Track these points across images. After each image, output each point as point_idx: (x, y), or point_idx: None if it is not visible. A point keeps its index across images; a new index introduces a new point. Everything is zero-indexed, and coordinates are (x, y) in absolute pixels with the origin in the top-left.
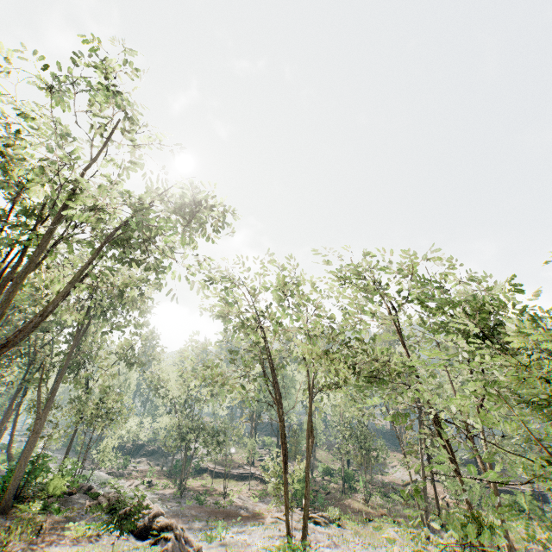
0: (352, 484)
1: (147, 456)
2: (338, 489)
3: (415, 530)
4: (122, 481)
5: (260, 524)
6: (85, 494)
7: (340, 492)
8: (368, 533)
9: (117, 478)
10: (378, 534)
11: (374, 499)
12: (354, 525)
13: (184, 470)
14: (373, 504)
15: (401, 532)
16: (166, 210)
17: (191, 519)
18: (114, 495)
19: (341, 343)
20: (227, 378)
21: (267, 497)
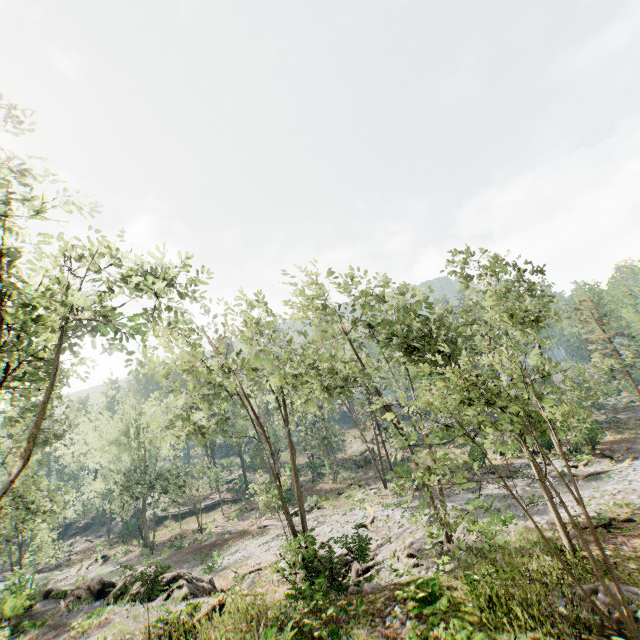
0: (319, 471)
1: (81, 533)
2: (308, 480)
3: (376, 486)
4: (63, 572)
5: (250, 538)
6: (46, 599)
7: (310, 481)
8: (343, 503)
9: (54, 571)
10: (350, 501)
11: (340, 476)
12: (331, 503)
13: (145, 527)
14: (340, 480)
15: (367, 492)
16: (92, 270)
17: (178, 566)
18: (94, 582)
19: (309, 367)
20: (203, 427)
21: (245, 514)
